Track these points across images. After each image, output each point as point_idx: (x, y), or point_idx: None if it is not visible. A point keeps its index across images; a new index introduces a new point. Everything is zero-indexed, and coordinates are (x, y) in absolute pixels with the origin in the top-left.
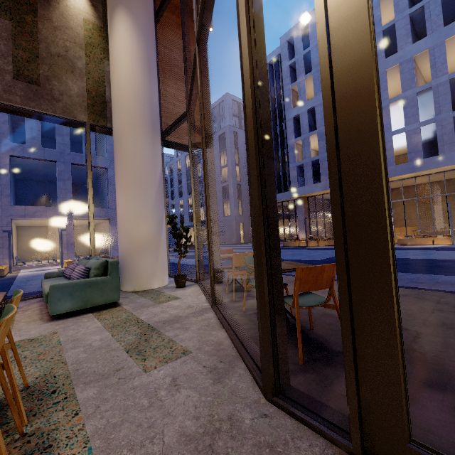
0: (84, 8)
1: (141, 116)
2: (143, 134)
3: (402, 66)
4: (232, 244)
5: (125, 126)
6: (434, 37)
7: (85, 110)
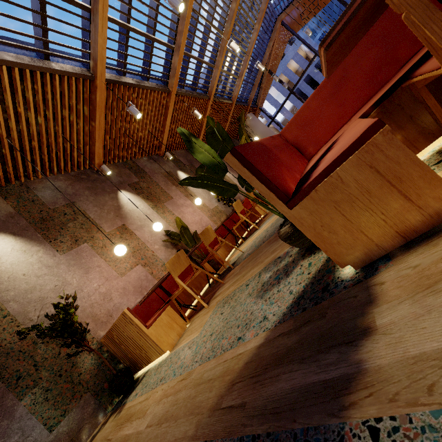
0: None
1: None
2: None
3: (275, 86)
4: None
5: None
6: (280, 67)
7: None
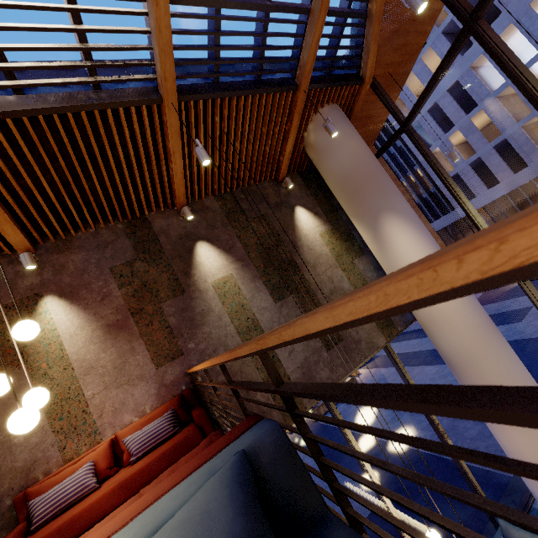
0: (313, 223)
1: (481, 322)
2: (497, 342)
3: None
4: None
5: (472, 344)
6: None
7: (377, 331)
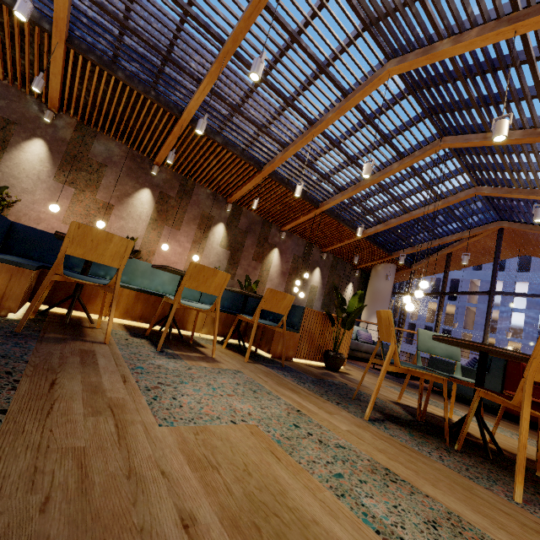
0: (351, 293)
1: None
2: None
3: (531, 286)
4: None
5: None
6: None
7: None
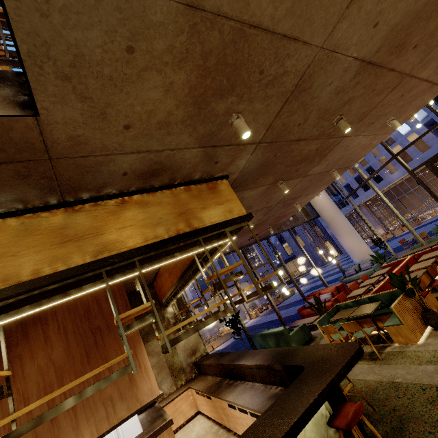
0: None
1: (335, 208)
2: (340, 214)
3: None
4: (320, 266)
5: (333, 214)
6: None
7: (305, 216)
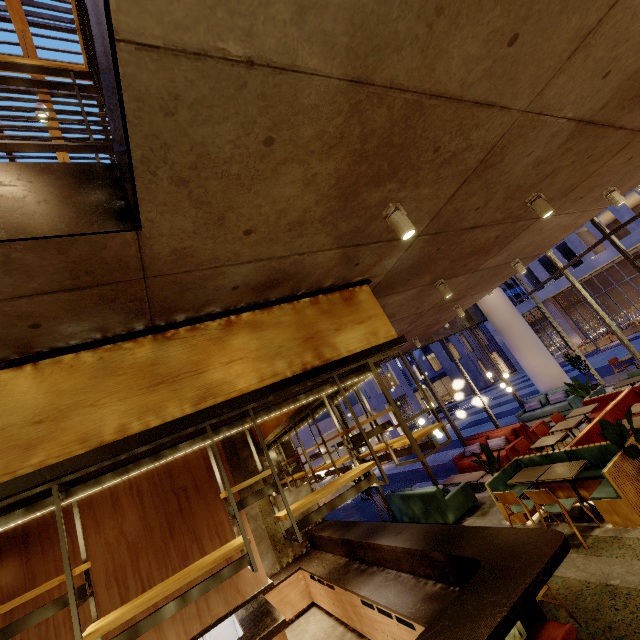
0: None
1: (512, 309)
2: (519, 318)
3: None
4: (482, 389)
5: (508, 318)
6: None
7: (465, 320)
